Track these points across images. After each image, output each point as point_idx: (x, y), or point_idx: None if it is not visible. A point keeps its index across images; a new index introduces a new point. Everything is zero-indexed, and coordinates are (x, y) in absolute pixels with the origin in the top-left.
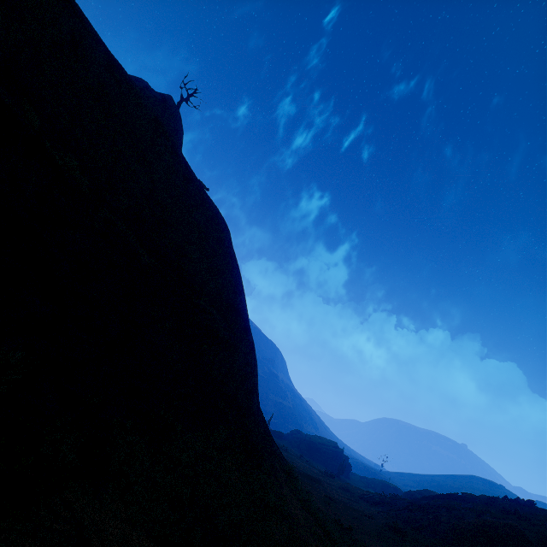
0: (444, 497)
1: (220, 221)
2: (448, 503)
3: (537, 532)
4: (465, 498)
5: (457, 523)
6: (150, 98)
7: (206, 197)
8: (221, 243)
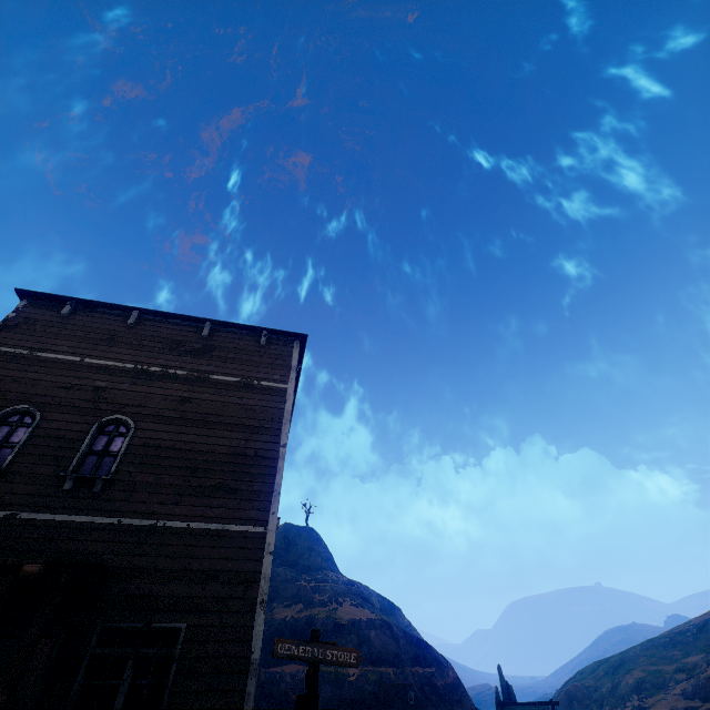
0: (566, 682)
1: (397, 609)
2: (562, 688)
3: (592, 678)
4: (573, 676)
5: (558, 697)
6: (320, 550)
7: (385, 600)
8: (405, 621)
